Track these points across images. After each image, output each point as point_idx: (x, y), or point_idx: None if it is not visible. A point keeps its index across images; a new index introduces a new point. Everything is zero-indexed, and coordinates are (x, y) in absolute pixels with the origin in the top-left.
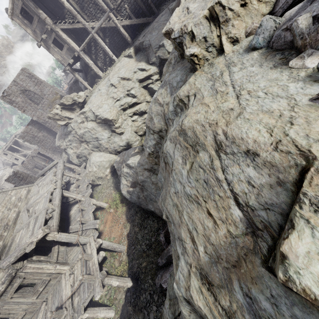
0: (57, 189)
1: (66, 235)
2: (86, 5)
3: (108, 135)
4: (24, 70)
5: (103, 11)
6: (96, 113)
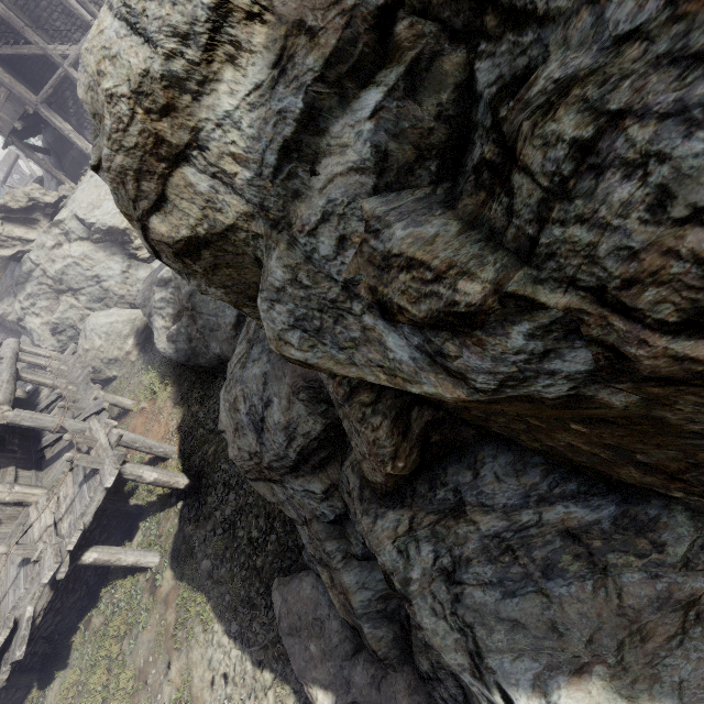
0: (3, 364)
1: (31, 413)
2: (45, 14)
3: (123, 266)
4: None
5: (85, 29)
6: (89, 219)
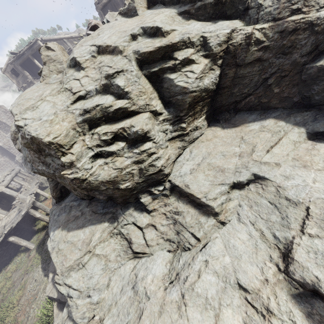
0: (9, 175)
1: (10, 190)
2: None
3: None
4: (2, 106)
5: None
6: None
